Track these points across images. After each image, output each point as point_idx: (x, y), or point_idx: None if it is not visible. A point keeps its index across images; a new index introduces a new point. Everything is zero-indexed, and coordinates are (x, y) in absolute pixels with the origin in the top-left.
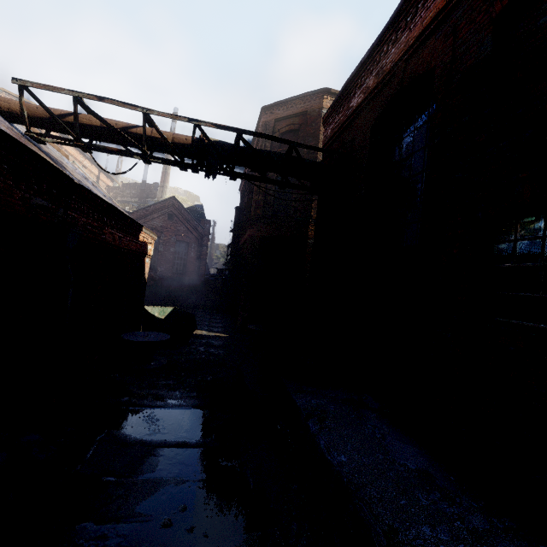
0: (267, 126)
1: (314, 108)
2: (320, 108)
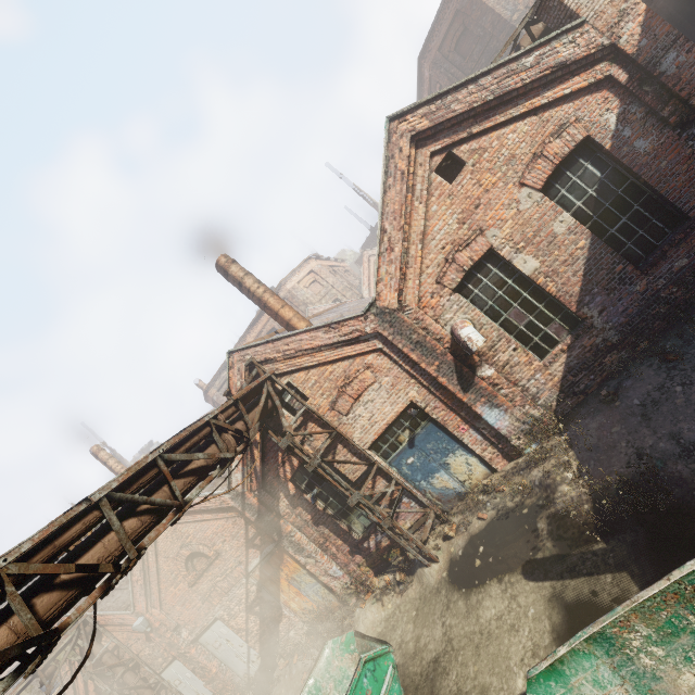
0: (437, 62)
1: (460, 0)
2: None
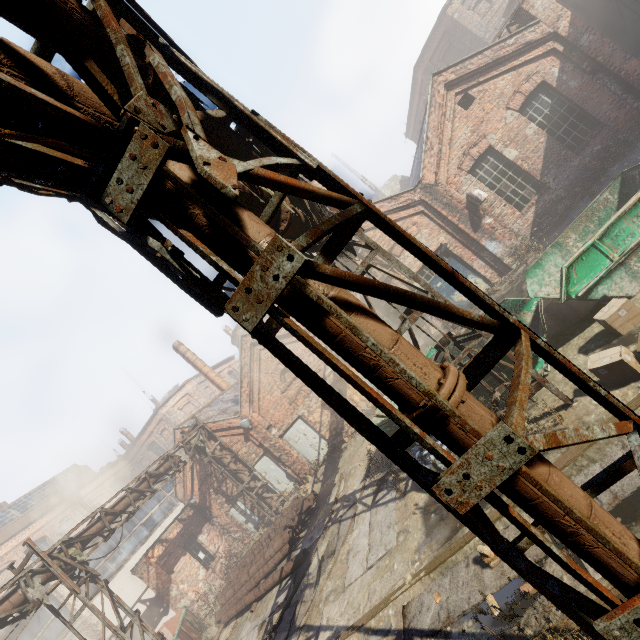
0: (428, 69)
1: (447, 25)
2: (451, 19)
